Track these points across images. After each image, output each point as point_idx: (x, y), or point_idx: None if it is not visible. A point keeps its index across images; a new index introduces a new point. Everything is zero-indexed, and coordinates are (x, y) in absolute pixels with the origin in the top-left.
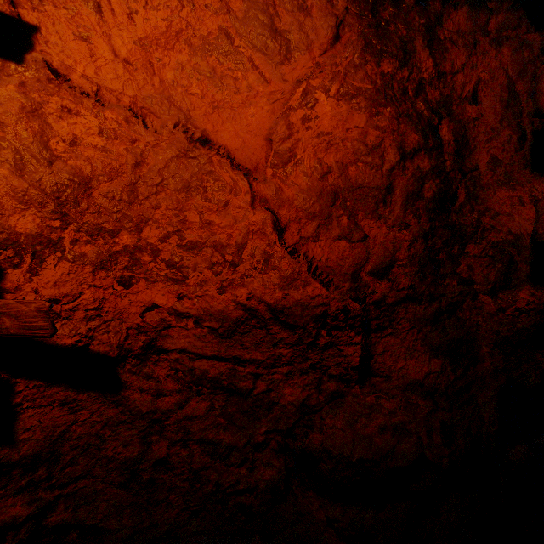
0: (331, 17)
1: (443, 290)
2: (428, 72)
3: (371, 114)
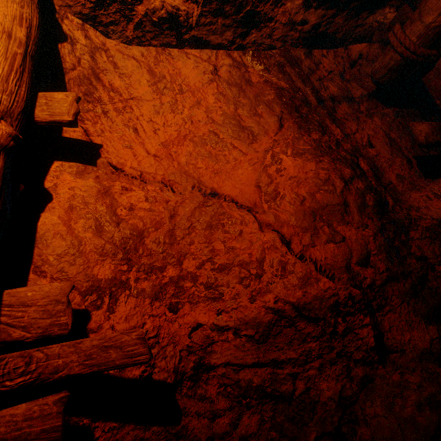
0: (274, 116)
1: (408, 268)
2: (339, 135)
3: (317, 161)
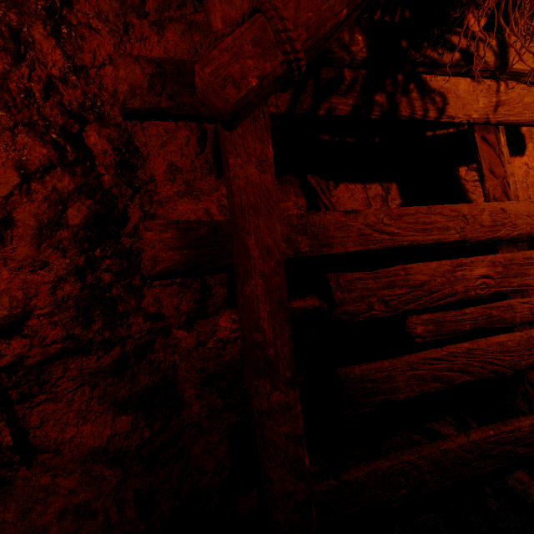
0: None
1: (127, 331)
2: (59, 67)
3: None
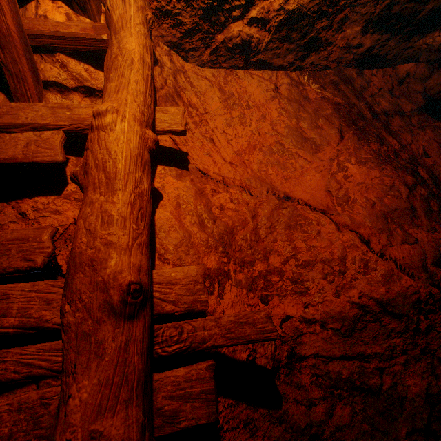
0: (334, 129)
1: None
2: (396, 146)
3: (380, 169)
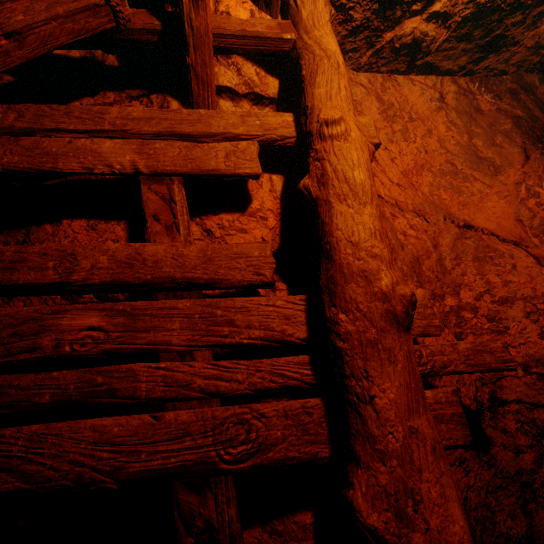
0: (516, 147)
1: None
2: None
3: None
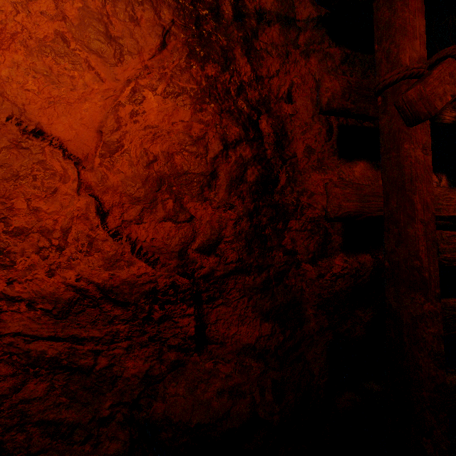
0: (158, 27)
1: (271, 261)
2: (247, 76)
3: (196, 110)
